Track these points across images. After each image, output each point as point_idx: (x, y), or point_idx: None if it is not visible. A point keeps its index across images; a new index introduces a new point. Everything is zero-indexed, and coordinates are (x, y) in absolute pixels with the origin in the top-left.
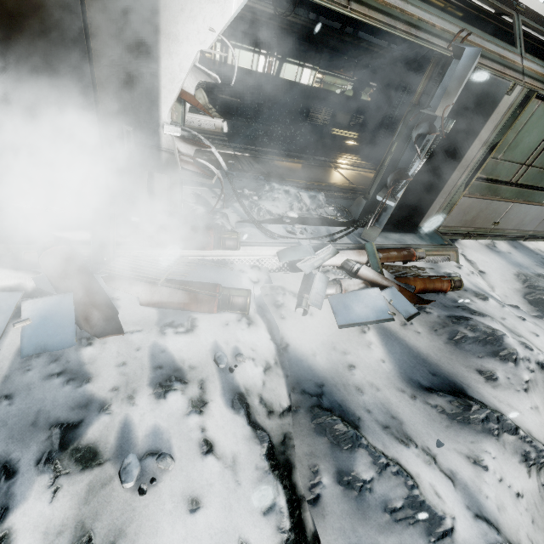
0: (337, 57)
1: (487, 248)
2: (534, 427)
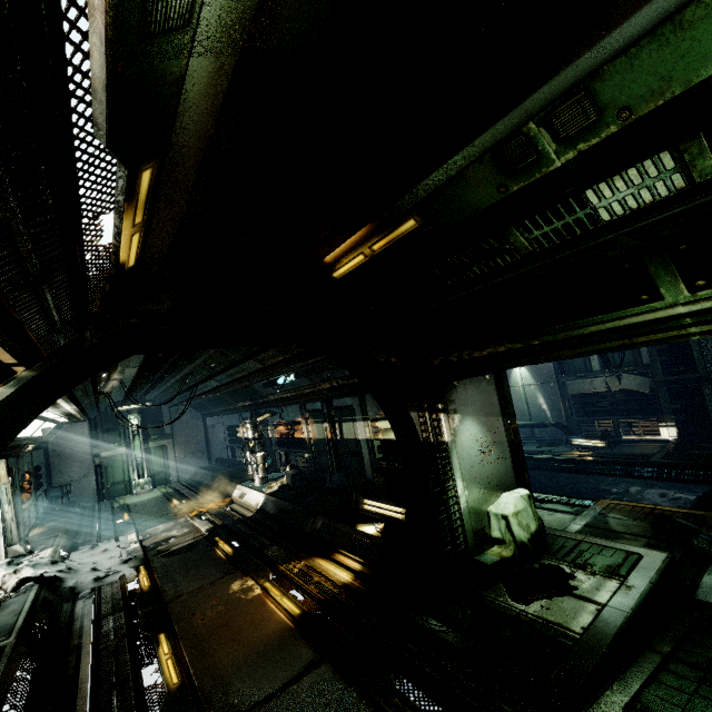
0: None
1: None
2: None
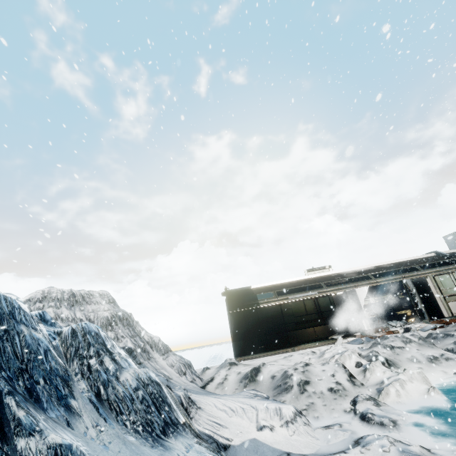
0: (378, 290)
1: None
2: None
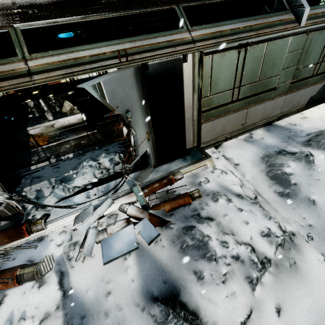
0: None
1: (244, 142)
2: (223, 315)
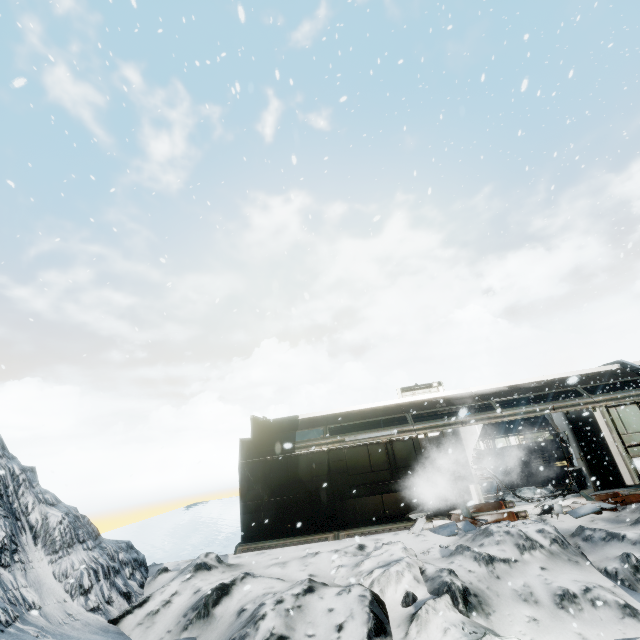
0: (525, 423)
1: None
2: None
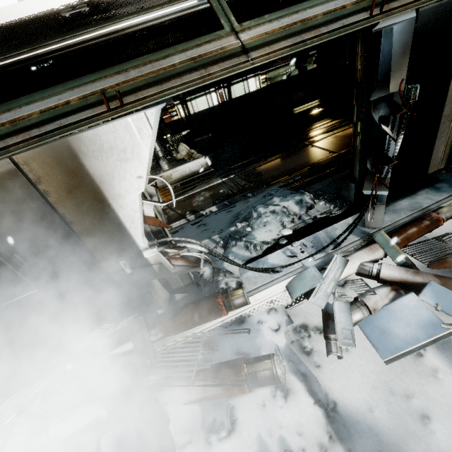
0: None
1: None
2: None
